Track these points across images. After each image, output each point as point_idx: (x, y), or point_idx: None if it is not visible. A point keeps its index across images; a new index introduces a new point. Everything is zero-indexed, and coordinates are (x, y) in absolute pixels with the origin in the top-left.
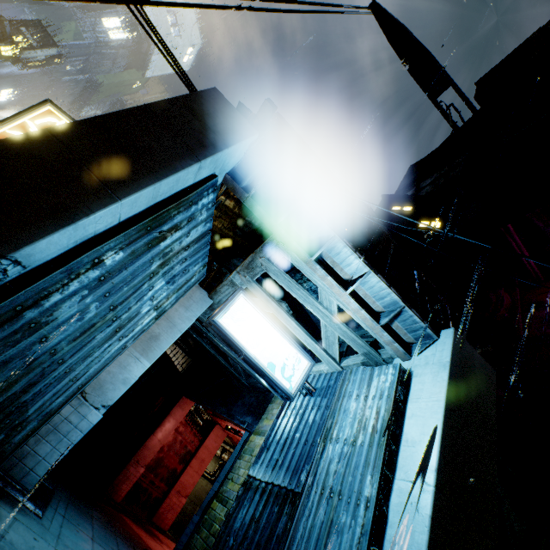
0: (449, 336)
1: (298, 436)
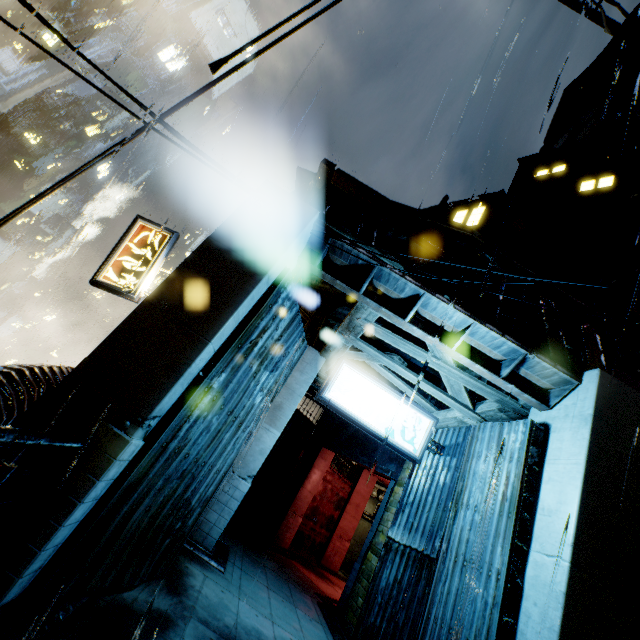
0: (593, 380)
1: (430, 500)
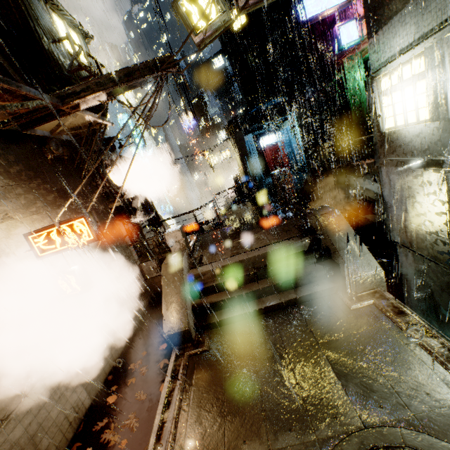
0: (294, 113)
1: (288, 143)
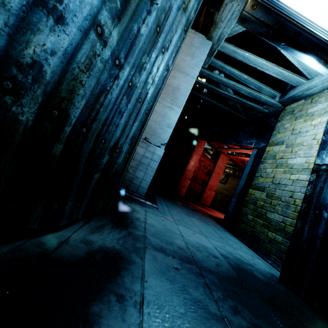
0: None
1: None
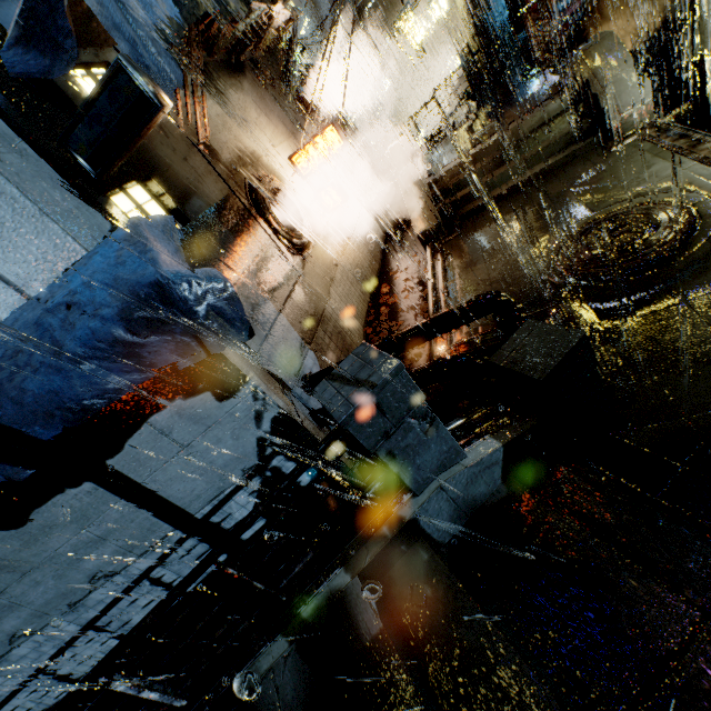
0: None
1: None
